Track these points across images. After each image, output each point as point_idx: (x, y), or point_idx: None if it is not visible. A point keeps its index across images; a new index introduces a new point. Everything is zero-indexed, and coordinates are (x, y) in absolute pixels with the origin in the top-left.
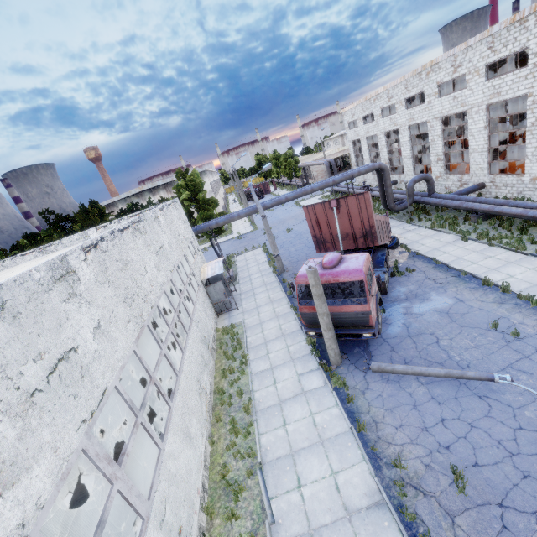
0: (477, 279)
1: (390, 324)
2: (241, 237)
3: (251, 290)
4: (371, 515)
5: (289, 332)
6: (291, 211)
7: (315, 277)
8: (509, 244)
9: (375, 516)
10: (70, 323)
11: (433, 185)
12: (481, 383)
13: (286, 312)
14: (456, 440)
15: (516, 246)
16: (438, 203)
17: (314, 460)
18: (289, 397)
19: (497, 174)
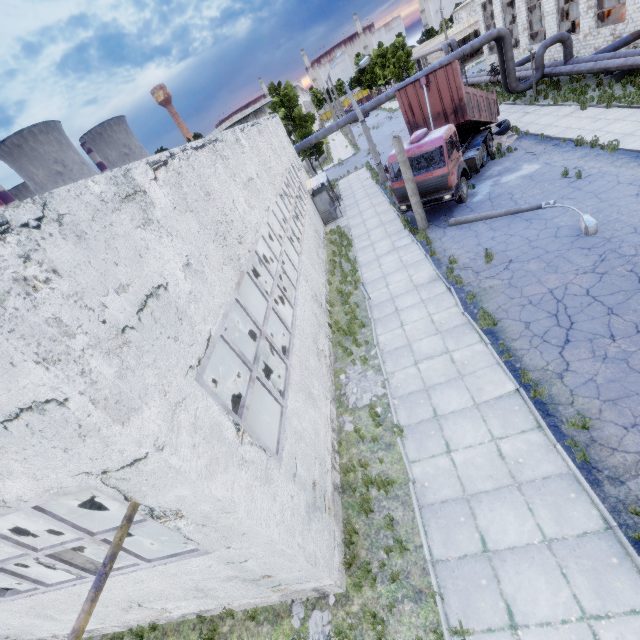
0: (573, 143)
1: (476, 195)
2: (342, 163)
3: (354, 203)
4: (429, 285)
5: (388, 221)
6: (400, 123)
7: (399, 145)
8: (627, 101)
9: (432, 284)
10: (247, 165)
11: (571, 47)
12: (532, 213)
13: (386, 209)
14: (497, 245)
15: (630, 100)
16: (570, 71)
17: (398, 275)
18: (384, 253)
19: None
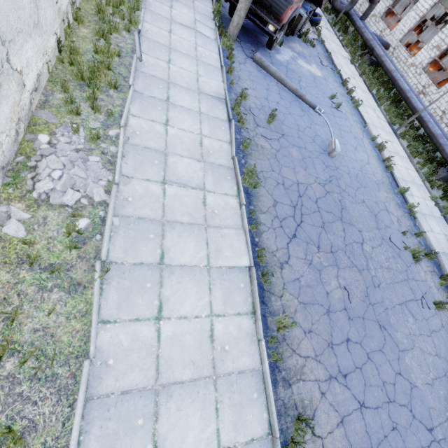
0: (341, 80)
1: (279, 54)
2: None
3: None
4: (213, 100)
5: None
6: None
7: None
8: (369, 82)
9: (216, 102)
10: None
11: (371, 11)
12: (307, 107)
13: None
14: (278, 112)
15: (372, 83)
16: (360, 28)
17: (186, 61)
18: (182, 23)
19: (403, 45)
